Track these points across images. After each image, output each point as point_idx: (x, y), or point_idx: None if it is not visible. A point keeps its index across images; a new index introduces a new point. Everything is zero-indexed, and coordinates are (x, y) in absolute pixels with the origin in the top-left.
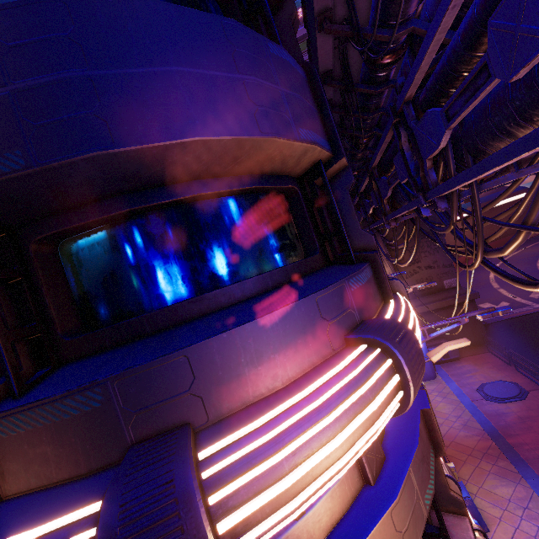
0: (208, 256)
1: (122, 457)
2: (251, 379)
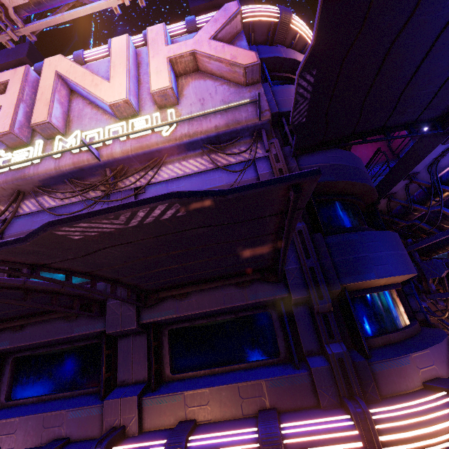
0: (394, 313)
1: (420, 386)
2: (447, 366)
